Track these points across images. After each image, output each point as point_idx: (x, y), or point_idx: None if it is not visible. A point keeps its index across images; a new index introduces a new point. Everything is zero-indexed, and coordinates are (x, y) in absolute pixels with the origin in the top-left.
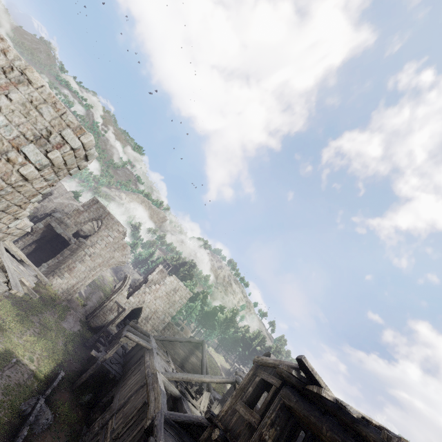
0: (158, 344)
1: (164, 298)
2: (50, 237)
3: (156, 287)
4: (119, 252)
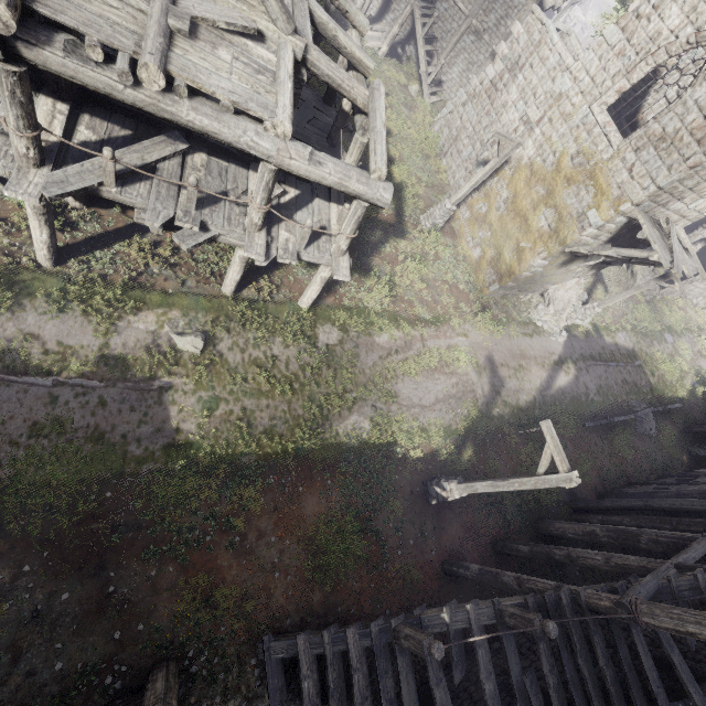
0: None
1: None
2: None
3: None
4: None
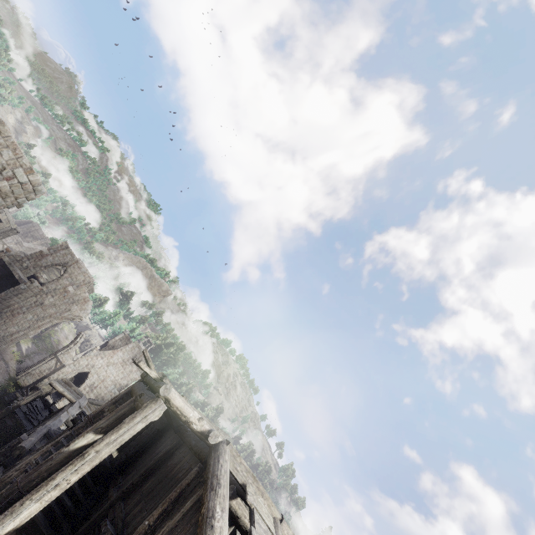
0: (91, 408)
1: (118, 365)
2: (0, 275)
3: (112, 352)
4: (78, 305)
